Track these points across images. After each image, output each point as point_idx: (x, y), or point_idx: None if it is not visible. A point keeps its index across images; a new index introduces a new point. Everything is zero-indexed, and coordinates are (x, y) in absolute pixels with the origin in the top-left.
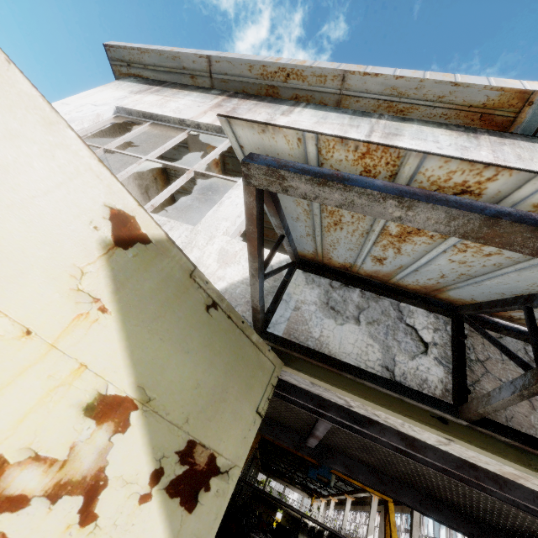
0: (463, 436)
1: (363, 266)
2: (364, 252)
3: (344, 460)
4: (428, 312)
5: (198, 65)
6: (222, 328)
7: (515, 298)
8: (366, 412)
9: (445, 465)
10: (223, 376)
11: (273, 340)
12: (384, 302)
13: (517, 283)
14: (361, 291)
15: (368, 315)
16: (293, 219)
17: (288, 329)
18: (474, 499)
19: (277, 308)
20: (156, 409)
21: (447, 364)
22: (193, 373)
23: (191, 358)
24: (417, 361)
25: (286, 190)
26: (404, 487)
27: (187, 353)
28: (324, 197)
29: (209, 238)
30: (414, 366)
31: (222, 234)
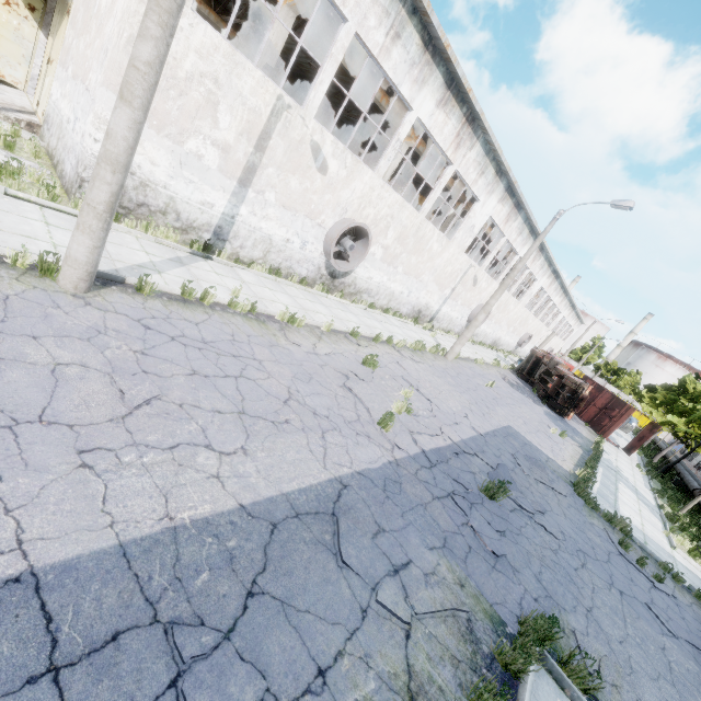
0: None
1: None
2: None
3: None
4: None
5: None
6: None
7: None
8: None
9: None
10: None
11: None
12: None
13: None
14: None
15: None
16: None
17: None
18: None
19: None
20: None
21: None
22: None
23: None
24: None
25: None
26: None
27: None
28: None
29: None
30: None
31: None
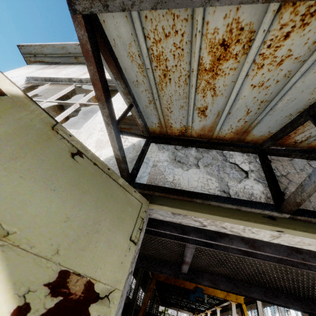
0: (289, 226)
1: (193, 125)
2: (191, 106)
3: (208, 276)
4: (242, 153)
5: (78, 50)
6: (89, 172)
7: (300, 115)
8: (216, 227)
9: (279, 255)
10: (94, 211)
11: (139, 187)
12: (212, 152)
13: (301, 95)
14: (196, 148)
15: (204, 161)
16: (135, 85)
17: (150, 179)
18: (300, 281)
19: (140, 167)
20: (17, 243)
21: (263, 181)
22: (61, 208)
23: (58, 195)
24: (243, 183)
25: (106, 6)
26: (252, 286)
27: (53, 191)
28: (139, 1)
29: (89, 134)
30: (241, 186)
31: (98, 131)
